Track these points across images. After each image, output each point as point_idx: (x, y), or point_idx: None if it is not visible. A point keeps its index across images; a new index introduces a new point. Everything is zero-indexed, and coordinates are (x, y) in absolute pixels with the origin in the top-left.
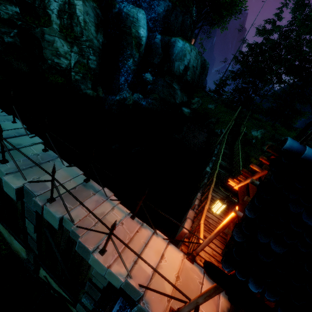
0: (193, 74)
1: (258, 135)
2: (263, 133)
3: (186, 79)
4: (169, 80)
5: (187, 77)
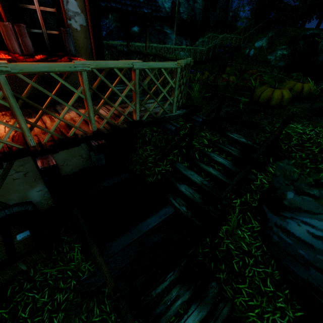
0: (190, 9)
1: (262, 43)
2: (269, 37)
3: (181, 18)
4: (159, 26)
5: (182, 16)
